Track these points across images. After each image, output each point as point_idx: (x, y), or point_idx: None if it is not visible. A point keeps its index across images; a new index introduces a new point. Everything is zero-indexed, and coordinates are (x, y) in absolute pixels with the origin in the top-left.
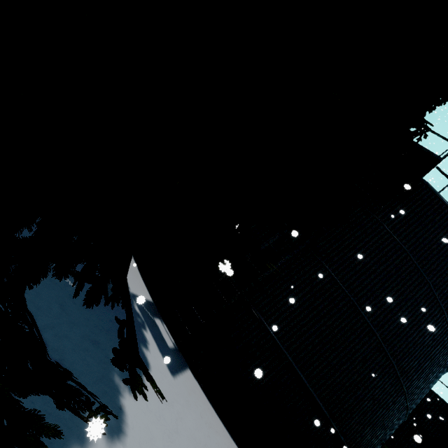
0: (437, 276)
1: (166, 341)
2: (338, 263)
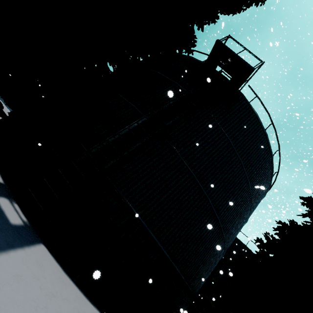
0: (246, 157)
1: (9, 218)
2: (184, 147)
